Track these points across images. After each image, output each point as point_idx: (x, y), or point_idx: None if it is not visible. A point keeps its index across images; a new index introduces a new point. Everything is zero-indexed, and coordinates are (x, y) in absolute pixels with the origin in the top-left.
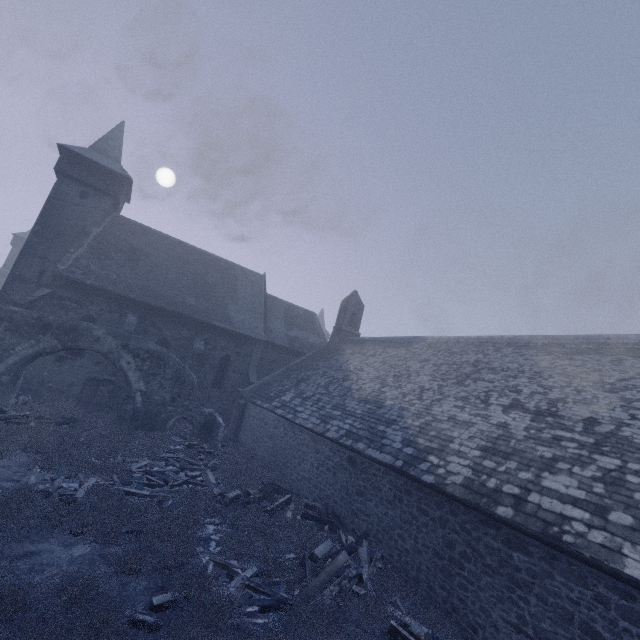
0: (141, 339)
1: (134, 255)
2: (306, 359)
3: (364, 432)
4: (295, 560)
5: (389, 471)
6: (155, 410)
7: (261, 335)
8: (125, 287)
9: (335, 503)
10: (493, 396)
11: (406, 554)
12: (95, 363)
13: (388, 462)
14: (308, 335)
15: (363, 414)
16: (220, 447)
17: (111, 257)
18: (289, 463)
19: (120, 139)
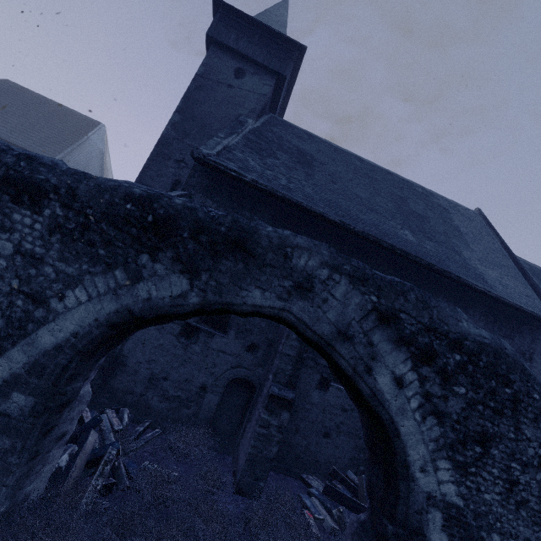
0: (430, 295)
1: (304, 159)
2: None
3: None
4: None
5: None
6: None
7: None
8: (303, 197)
9: None
10: None
11: None
12: (246, 346)
13: None
14: None
15: None
16: None
17: (275, 156)
18: None
19: (284, 15)
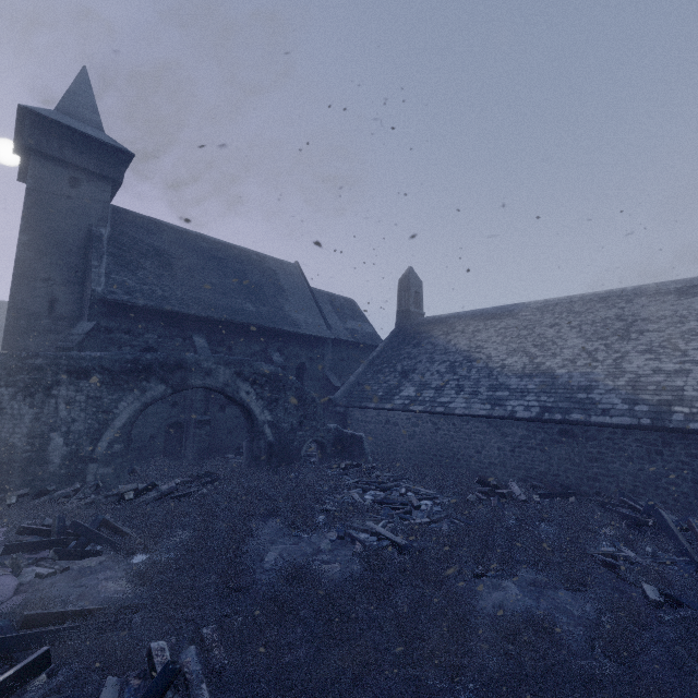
0: (253, 362)
1: (163, 259)
2: (383, 350)
3: (565, 404)
4: (613, 532)
5: (631, 431)
6: (286, 440)
7: (328, 333)
8: (178, 302)
9: (557, 476)
10: (679, 343)
11: (685, 496)
12: (171, 405)
13: (632, 423)
14: (361, 325)
15: (541, 388)
16: (371, 460)
17: (141, 266)
18: (459, 455)
19: (90, 95)
